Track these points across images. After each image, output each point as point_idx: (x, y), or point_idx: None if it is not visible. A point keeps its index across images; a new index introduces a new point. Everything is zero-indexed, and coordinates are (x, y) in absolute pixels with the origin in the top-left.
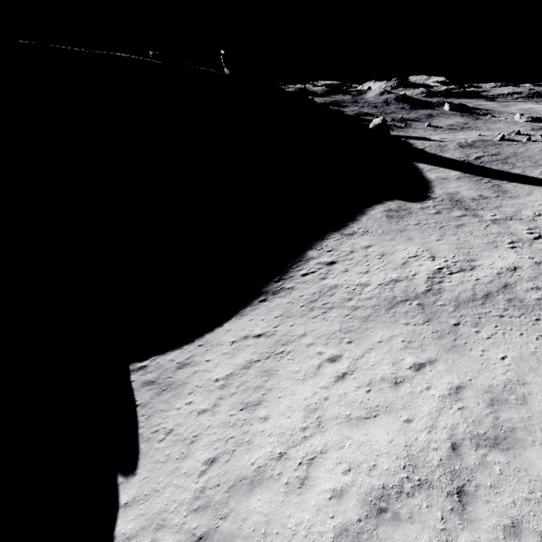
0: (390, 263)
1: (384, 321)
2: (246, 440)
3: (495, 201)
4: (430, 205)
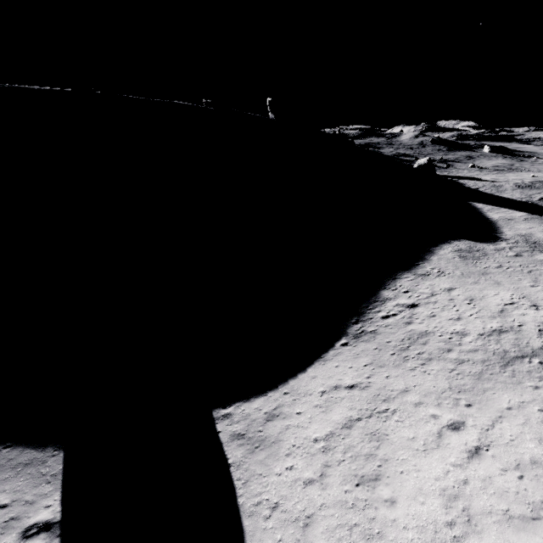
0: (484, 310)
1: (503, 381)
2: (375, 532)
3: None
4: (505, 246)
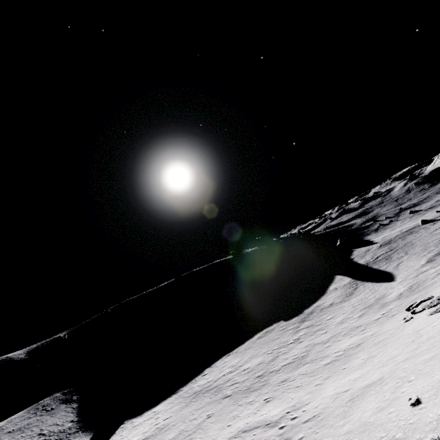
0: (219, 372)
1: (182, 402)
2: None
3: (331, 307)
4: (290, 322)
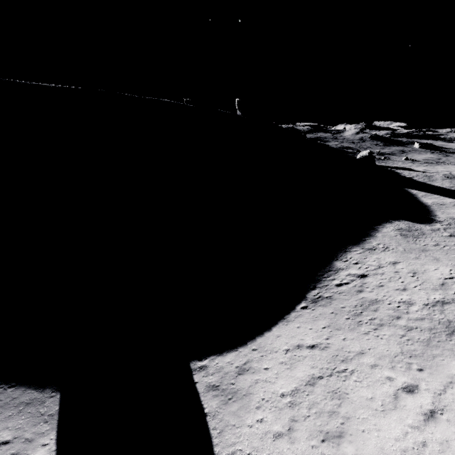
0: (427, 283)
1: (450, 348)
2: None
3: None
4: (440, 227)
